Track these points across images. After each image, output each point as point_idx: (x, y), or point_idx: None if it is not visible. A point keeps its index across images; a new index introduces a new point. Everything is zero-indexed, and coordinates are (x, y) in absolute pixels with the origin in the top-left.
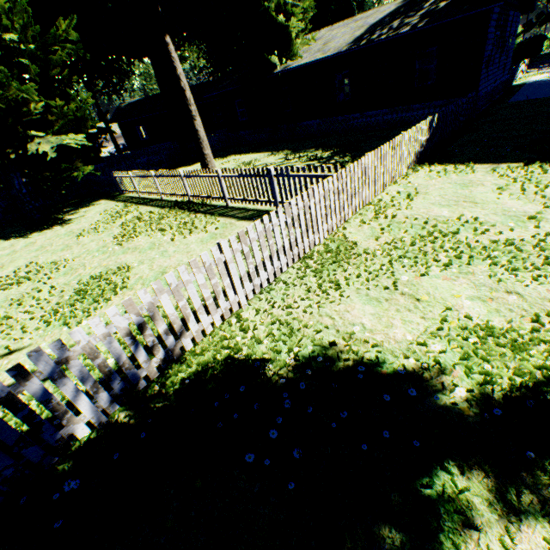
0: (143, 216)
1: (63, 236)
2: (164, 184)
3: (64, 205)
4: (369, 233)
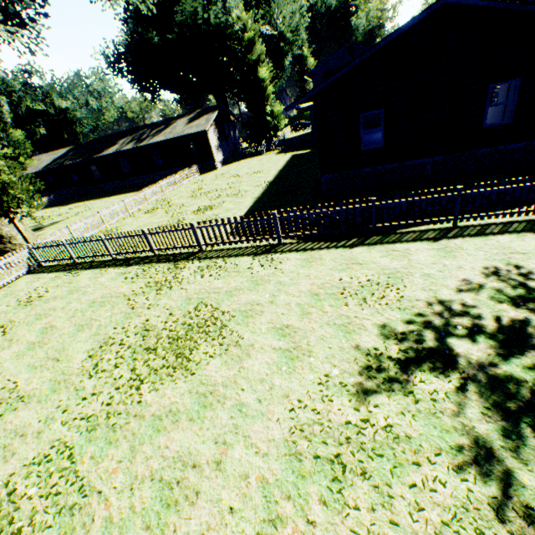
0: None
1: None
2: None
3: None
4: None
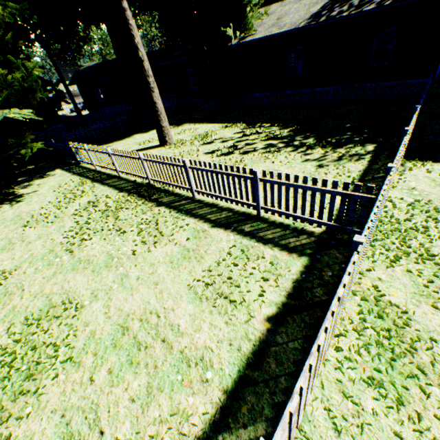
0: (99, 201)
1: (8, 223)
2: (122, 162)
3: (19, 172)
4: (412, 286)
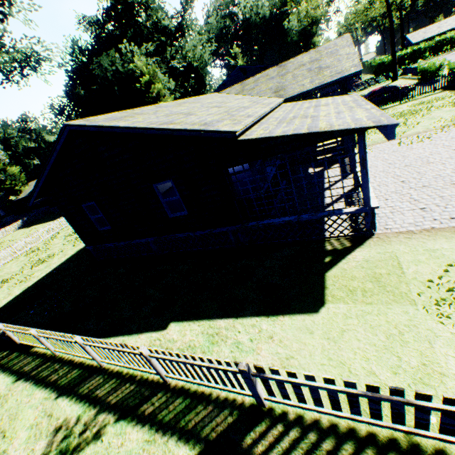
0: None
1: None
2: None
3: None
4: None
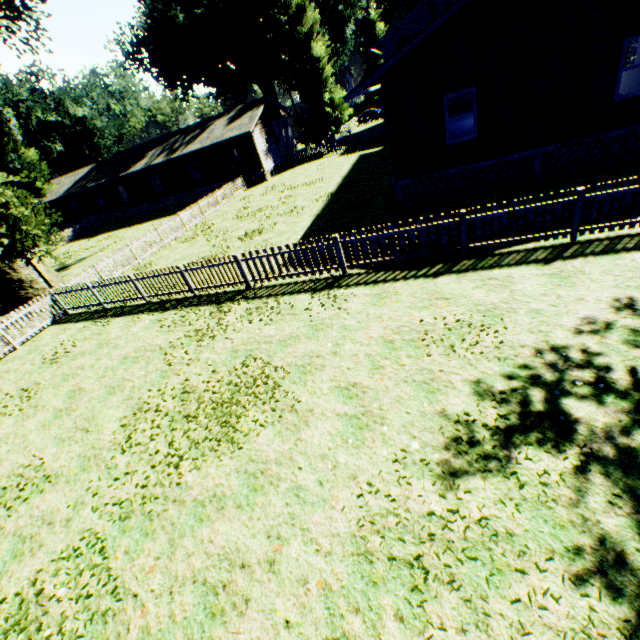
0: None
1: None
2: None
3: None
4: None
